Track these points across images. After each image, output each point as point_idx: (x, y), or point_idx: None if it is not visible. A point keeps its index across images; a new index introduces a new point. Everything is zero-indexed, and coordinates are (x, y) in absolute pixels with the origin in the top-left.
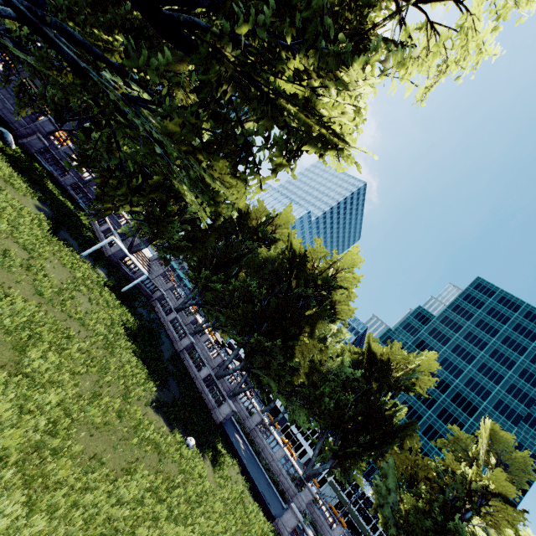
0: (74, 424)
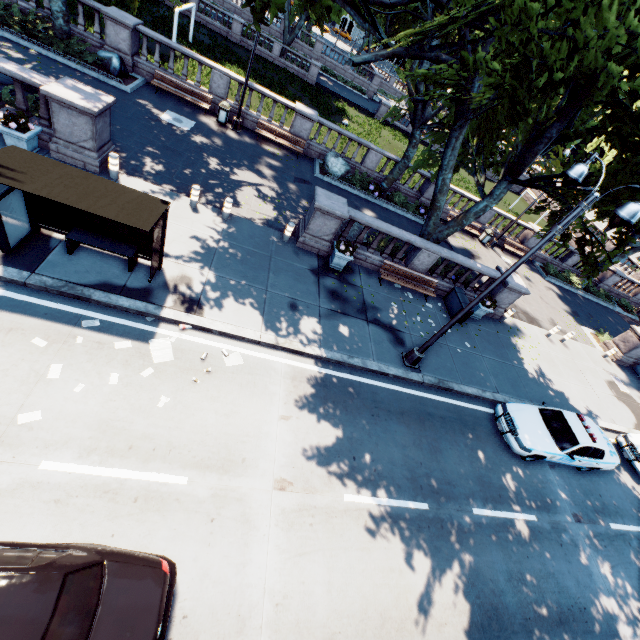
0: None
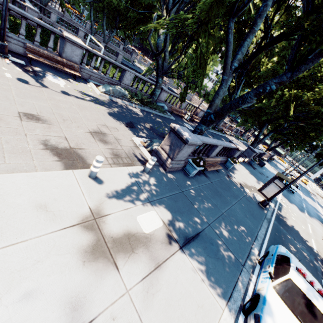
0: None
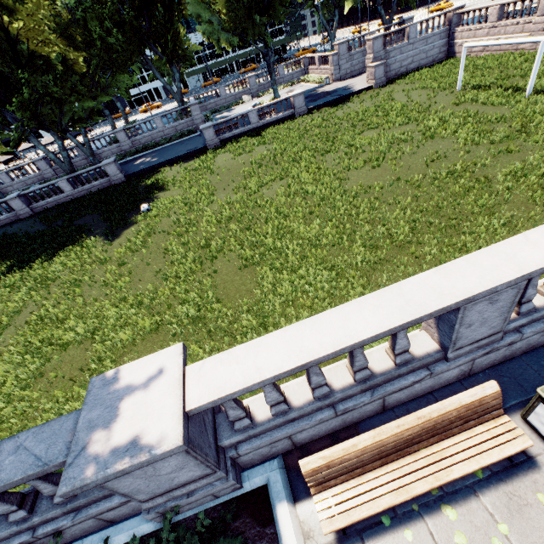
0: (131, 293)
